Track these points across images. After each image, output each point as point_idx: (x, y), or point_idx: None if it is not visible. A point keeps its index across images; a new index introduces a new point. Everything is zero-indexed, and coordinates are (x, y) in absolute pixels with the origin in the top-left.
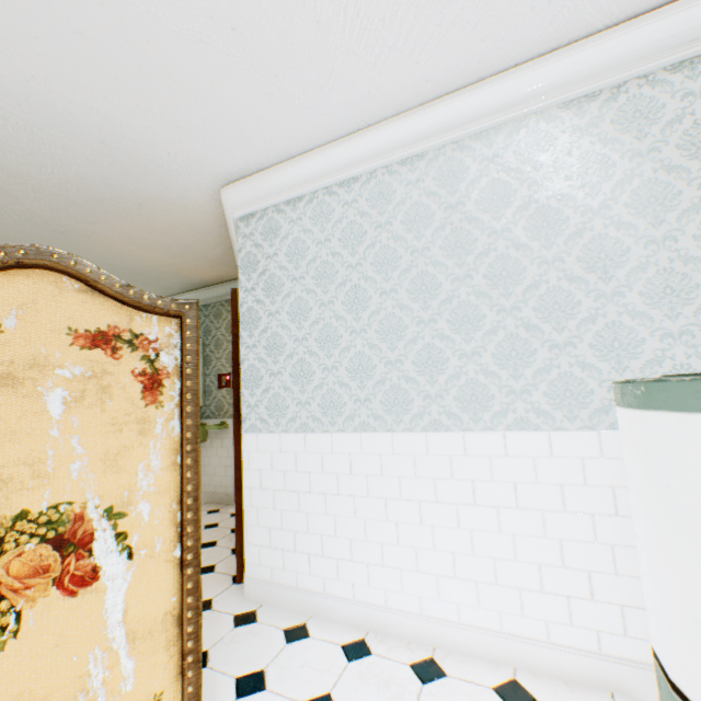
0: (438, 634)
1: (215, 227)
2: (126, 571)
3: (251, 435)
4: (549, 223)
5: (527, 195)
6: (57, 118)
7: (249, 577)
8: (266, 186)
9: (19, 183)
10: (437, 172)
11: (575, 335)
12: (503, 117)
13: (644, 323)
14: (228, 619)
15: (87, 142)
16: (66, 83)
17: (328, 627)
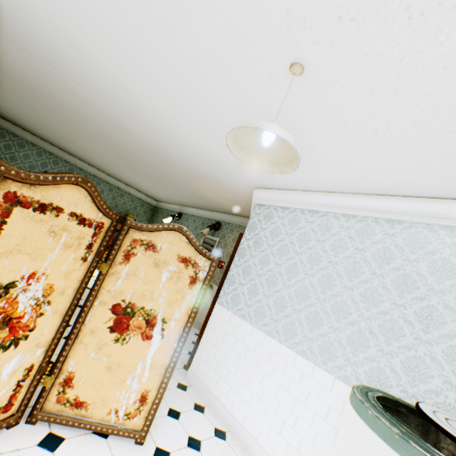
0: (259, 455)
1: (246, 197)
2: (159, 341)
3: (219, 305)
4: (406, 284)
5: (401, 263)
6: (203, 154)
7: (191, 369)
8: (274, 196)
9: (179, 163)
10: (358, 228)
11: (395, 351)
12: (404, 218)
13: (437, 367)
14: (175, 381)
15: (209, 161)
16: (211, 148)
17: (213, 415)
